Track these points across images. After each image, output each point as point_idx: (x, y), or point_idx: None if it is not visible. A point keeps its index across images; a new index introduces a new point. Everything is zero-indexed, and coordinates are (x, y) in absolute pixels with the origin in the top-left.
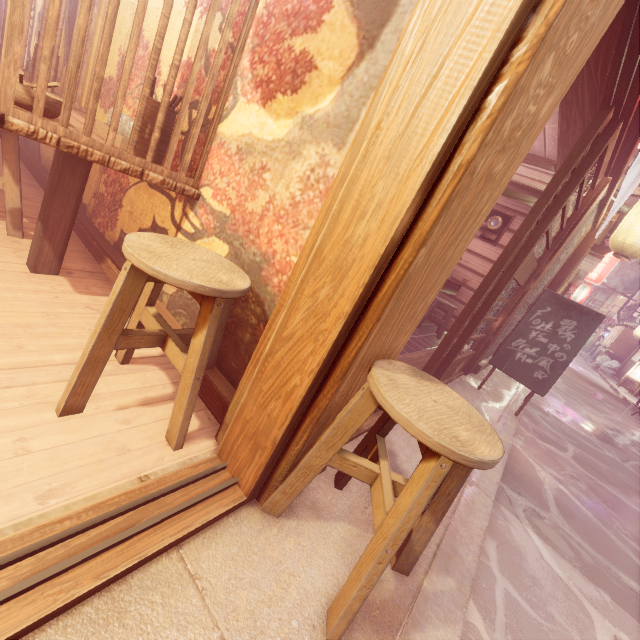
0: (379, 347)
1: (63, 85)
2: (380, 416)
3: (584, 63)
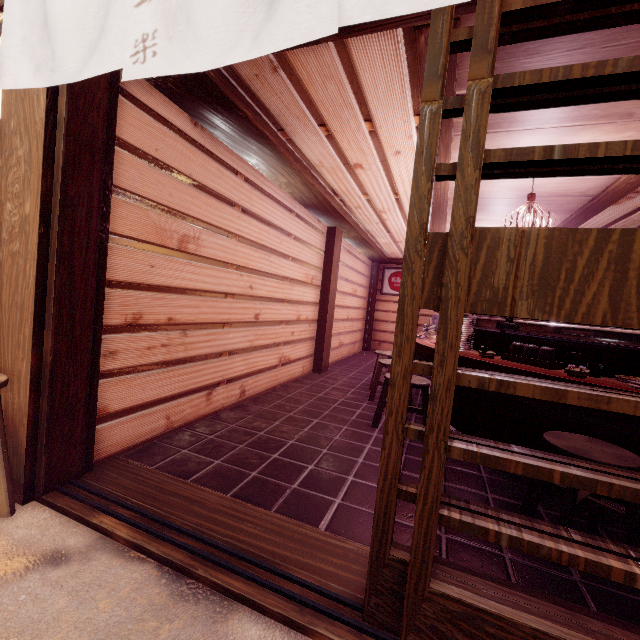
0: (3, 364)
1: None
2: (5, 433)
3: (42, 173)
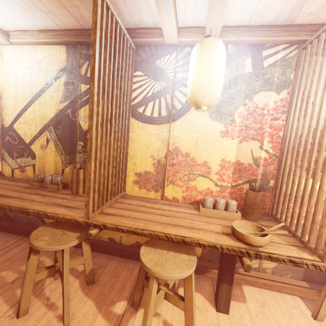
0: None
1: (117, 188)
2: None
3: None
